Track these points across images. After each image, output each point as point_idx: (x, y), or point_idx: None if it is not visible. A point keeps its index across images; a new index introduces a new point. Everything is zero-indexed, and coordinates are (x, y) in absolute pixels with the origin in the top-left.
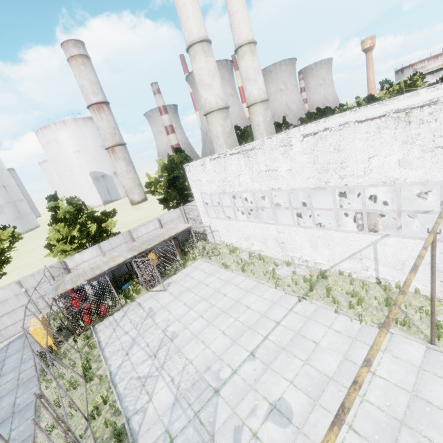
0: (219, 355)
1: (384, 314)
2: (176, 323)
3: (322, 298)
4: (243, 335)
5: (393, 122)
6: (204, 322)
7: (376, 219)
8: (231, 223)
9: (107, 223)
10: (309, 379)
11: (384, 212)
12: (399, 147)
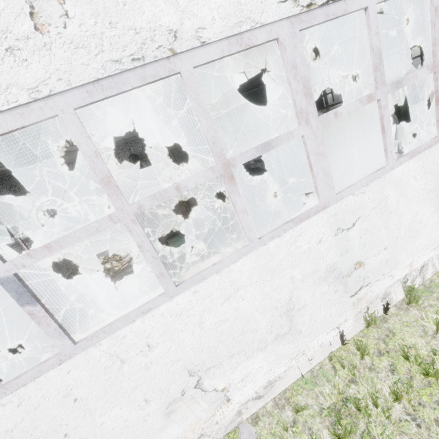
0: None
1: None
2: None
3: None
4: None
5: None
6: None
7: None
8: None
9: None
10: None
11: None
12: None
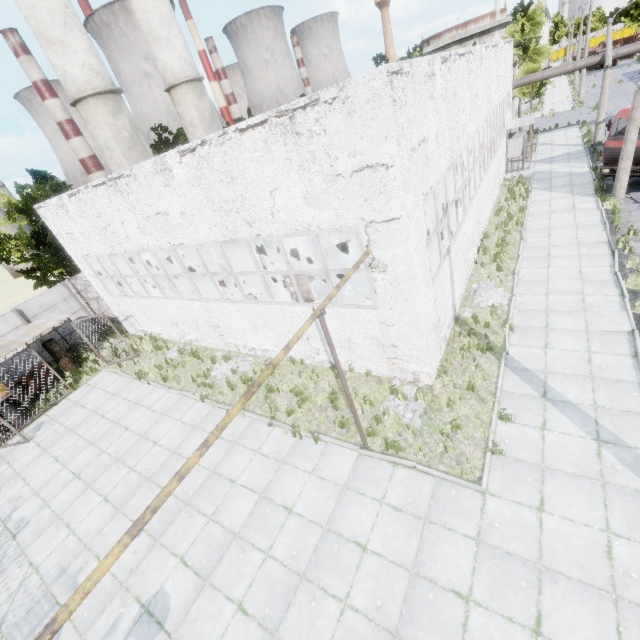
0: (87, 542)
1: (327, 415)
2: (30, 501)
3: (258, 407)
4: (134, 495)
5: (280, 132)
6: (79, 487)
7: (307, 283)
8: (145, 302)
9: None
10: (207, 546)
11: (311, 273)
12: (298, 174)
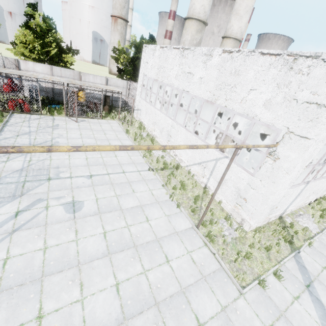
0: (71, 166)
1: (189, 202)
2: (64, 139)
3: (163, 176)
4: (96, 165)
5: (282, 63)
6: None
7: (228, 142)
8: (150, 107)
9: (67, 56)
10: (108, 203)
11: (235, 138)
12: (273, 88)
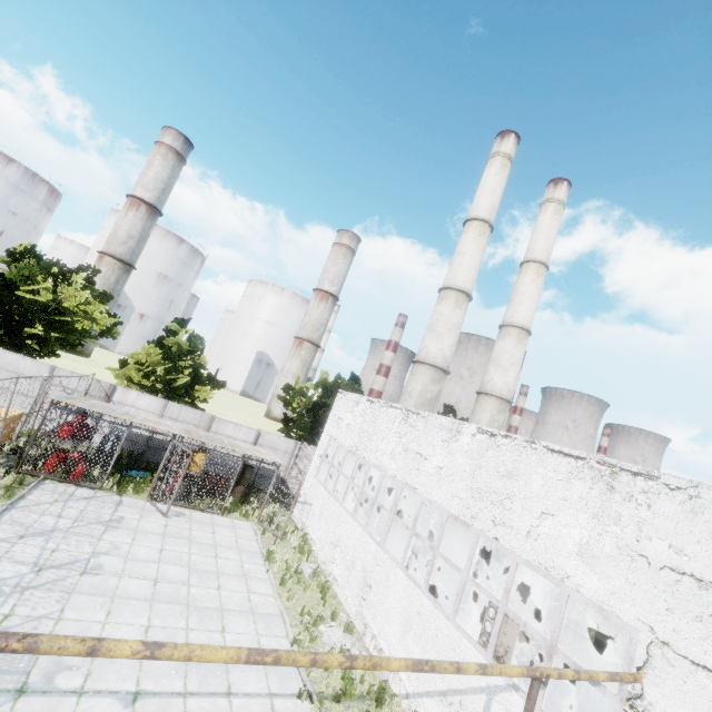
0: None
1: None
2: (119, 559)
3: None
4: None
5: (592, 475)
6: (147, 592)
7: (514, 638)
8: (333, 504)
9: (202, 389)
10: None
11: (530, 630)
12: (587, 519)
